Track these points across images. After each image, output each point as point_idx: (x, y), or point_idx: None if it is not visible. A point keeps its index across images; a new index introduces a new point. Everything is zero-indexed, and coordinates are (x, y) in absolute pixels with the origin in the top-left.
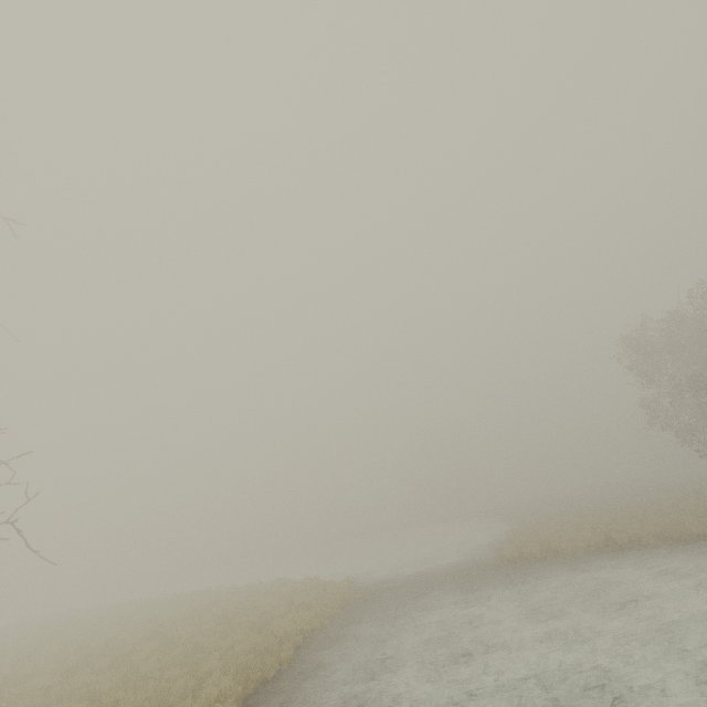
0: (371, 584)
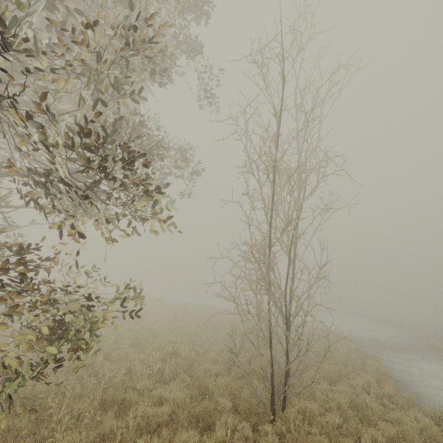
0: (348, 336)
